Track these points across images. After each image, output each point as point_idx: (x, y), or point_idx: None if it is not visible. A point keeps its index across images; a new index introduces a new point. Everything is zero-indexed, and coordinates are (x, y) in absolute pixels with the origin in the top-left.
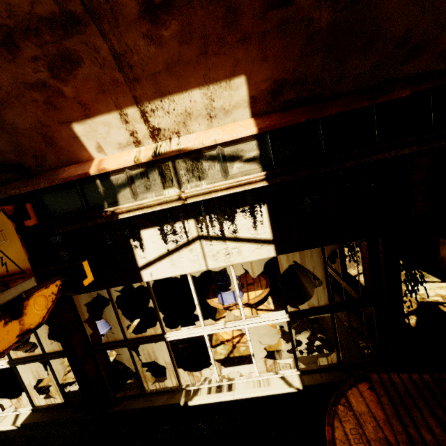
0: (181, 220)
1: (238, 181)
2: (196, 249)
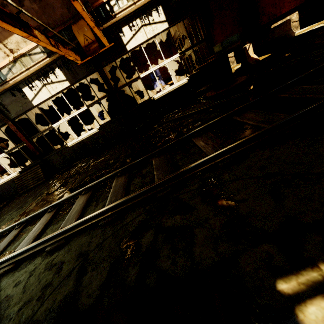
0: (135, 20)
1: None
2: (142, 31)
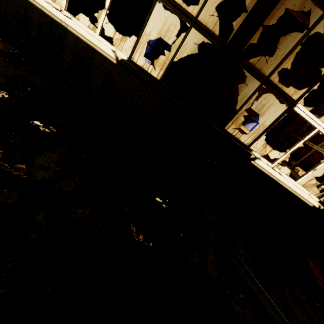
0: None
1: None
2: None
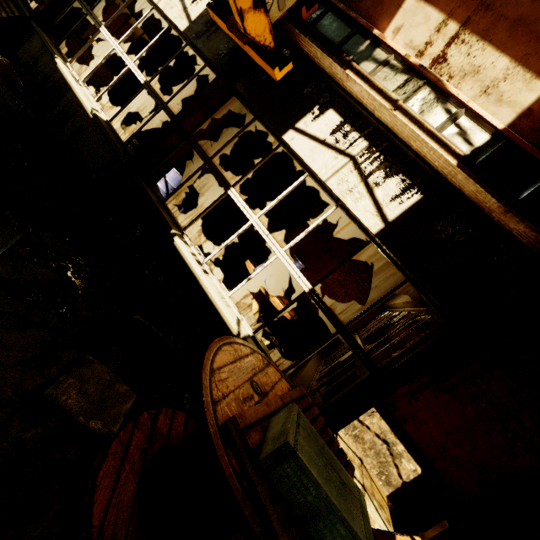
0: (361, 135)
1: (444, 137)
2: (339, 161)
